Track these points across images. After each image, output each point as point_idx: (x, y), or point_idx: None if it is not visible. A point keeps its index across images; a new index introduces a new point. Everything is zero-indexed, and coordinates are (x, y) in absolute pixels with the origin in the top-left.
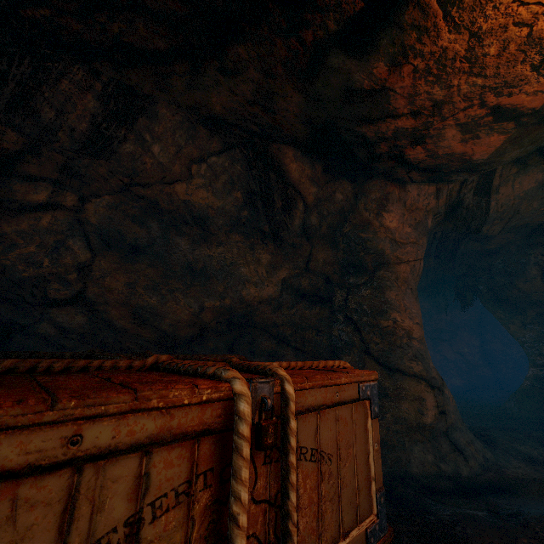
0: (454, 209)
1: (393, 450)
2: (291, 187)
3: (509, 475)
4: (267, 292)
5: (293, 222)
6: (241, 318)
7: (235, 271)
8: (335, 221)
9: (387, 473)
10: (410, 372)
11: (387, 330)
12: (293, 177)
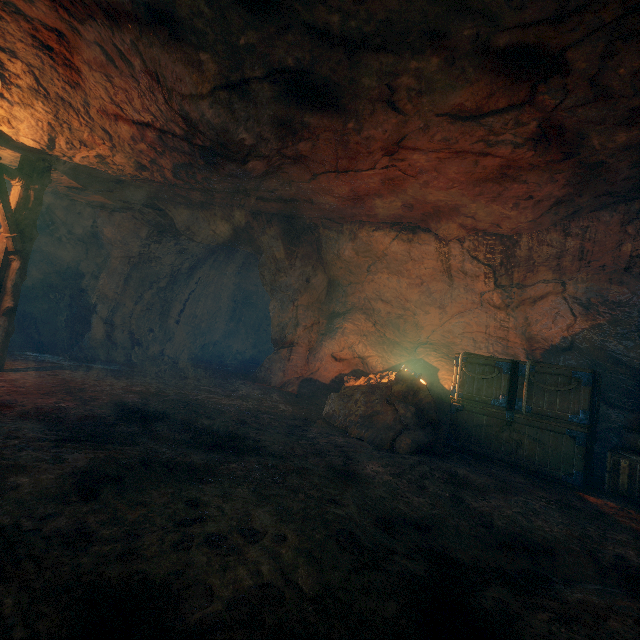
0: (162, 227)
1: (80, 348)
2: (51, 211)
3: (125, 365)
4: (55, 269)
5: (60, 230)
6: (41, 281)
7: (34, 255)
8: (95, 230)
9: (69, 355)
10: (100, 315)
11: (98, 293)
12: (52, 205)
